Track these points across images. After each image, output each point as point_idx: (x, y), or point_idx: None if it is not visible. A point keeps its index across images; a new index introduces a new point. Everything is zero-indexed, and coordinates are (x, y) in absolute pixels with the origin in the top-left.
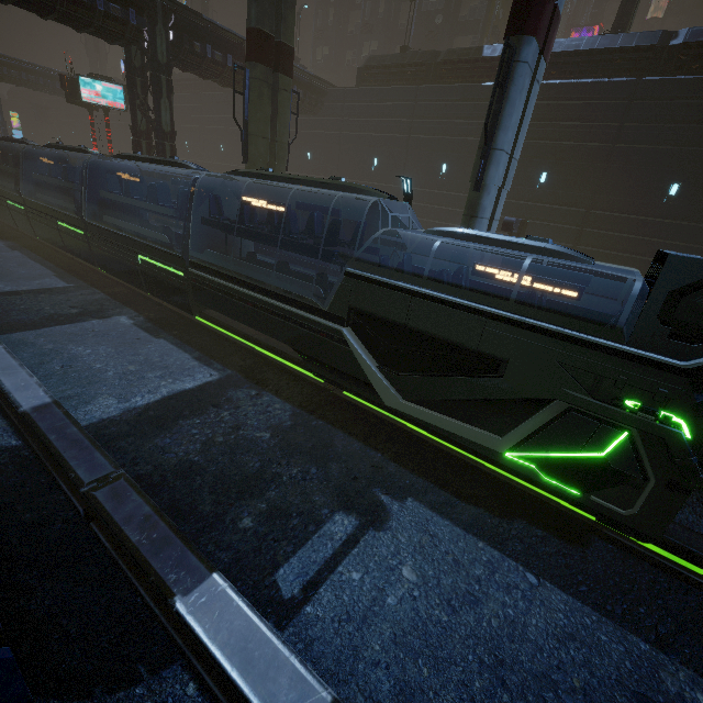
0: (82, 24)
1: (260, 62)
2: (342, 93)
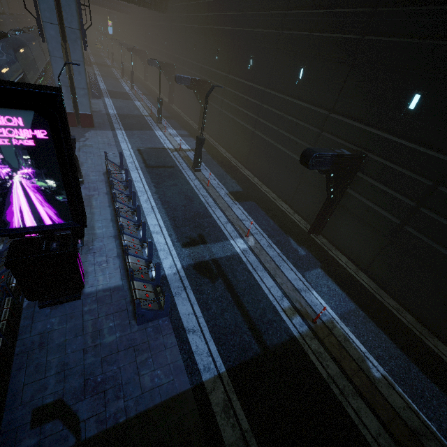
0: None
1: None
2: None
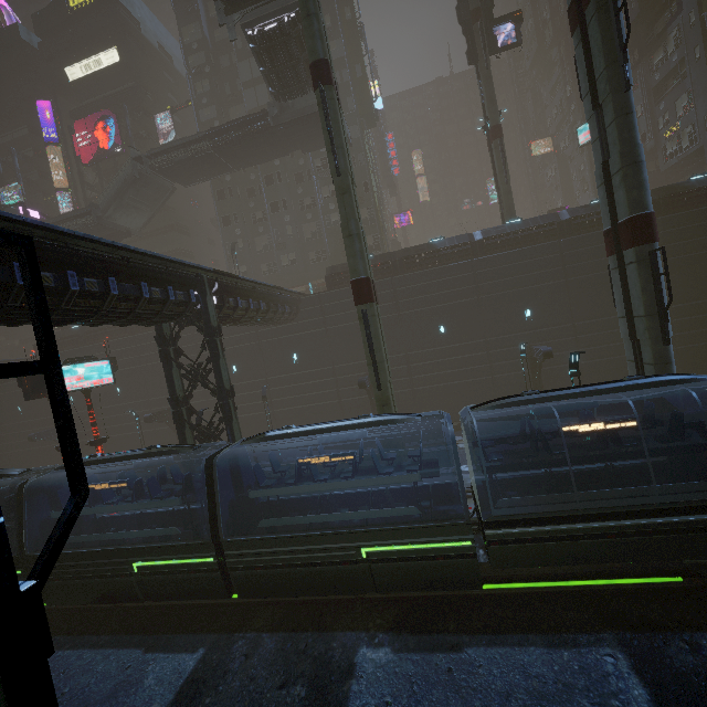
0: (142, 318)
1: (373, 301)
2: (317, 298)
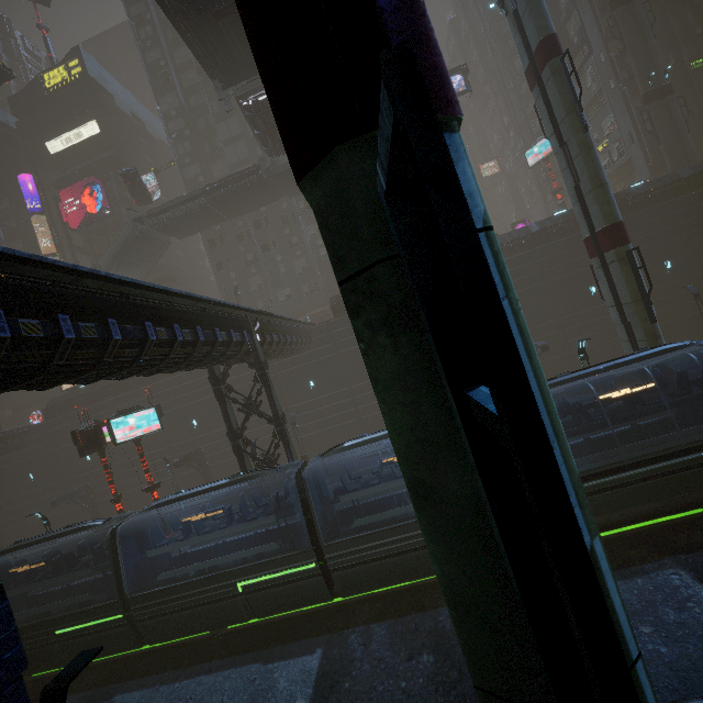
0: (209, 360)
1: None
2: (326, 326)
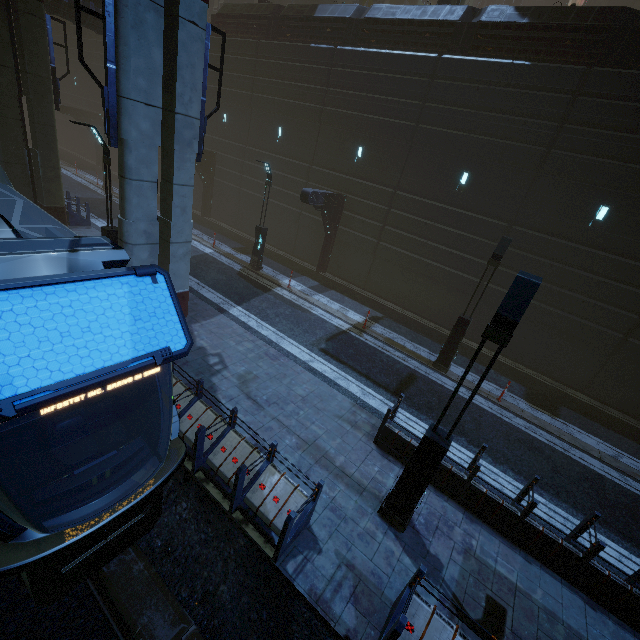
0: None
1: None
2: None
